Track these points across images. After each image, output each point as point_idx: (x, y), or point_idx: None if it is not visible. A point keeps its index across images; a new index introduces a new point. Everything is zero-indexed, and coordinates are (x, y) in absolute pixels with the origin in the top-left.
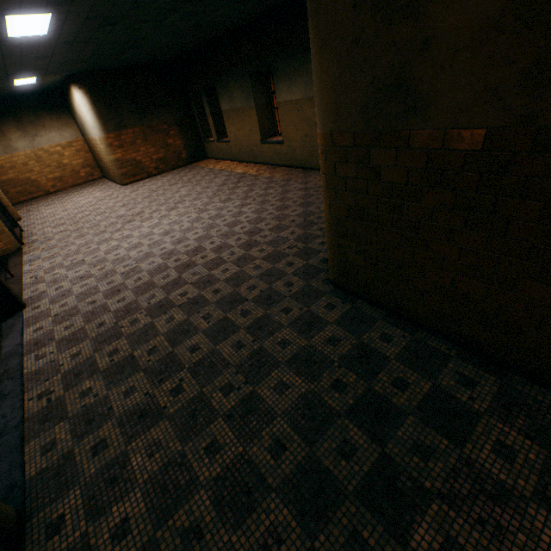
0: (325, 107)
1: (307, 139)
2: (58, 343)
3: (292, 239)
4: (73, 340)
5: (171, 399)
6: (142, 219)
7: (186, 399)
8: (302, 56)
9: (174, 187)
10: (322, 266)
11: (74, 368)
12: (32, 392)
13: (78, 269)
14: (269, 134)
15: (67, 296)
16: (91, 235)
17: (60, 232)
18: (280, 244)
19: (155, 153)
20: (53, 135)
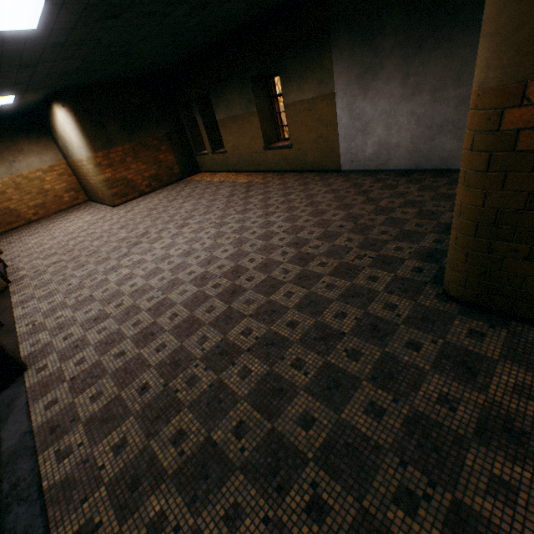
0: (522, 42)
1: (321, 139)
2: (86, 427)
3: (354, 247)
4: (108, 419)
5: (316, 530)
6: (150, 240)
7: (343, 529)
8: (316, 51)
9: (174, 203)
10: (419, 277)
11: (123, 473)
12: (63, 528)
13: (87, 307)
14: (271, 140)
15: (82, 348)
16: (93, 264)
17: (53, 263)
18: (342, 255)
19: (146, 170)
20: (33, 160)
